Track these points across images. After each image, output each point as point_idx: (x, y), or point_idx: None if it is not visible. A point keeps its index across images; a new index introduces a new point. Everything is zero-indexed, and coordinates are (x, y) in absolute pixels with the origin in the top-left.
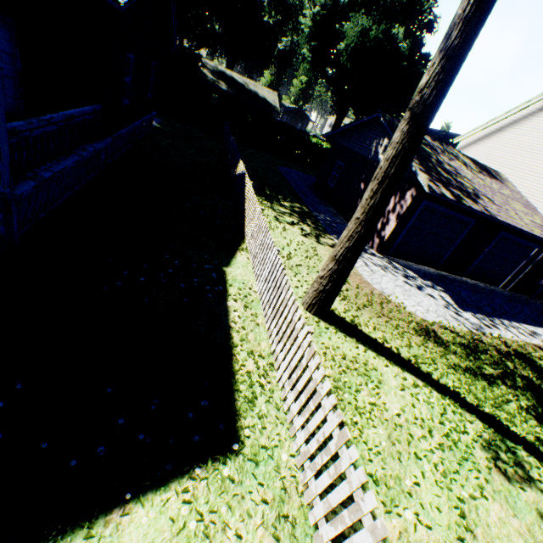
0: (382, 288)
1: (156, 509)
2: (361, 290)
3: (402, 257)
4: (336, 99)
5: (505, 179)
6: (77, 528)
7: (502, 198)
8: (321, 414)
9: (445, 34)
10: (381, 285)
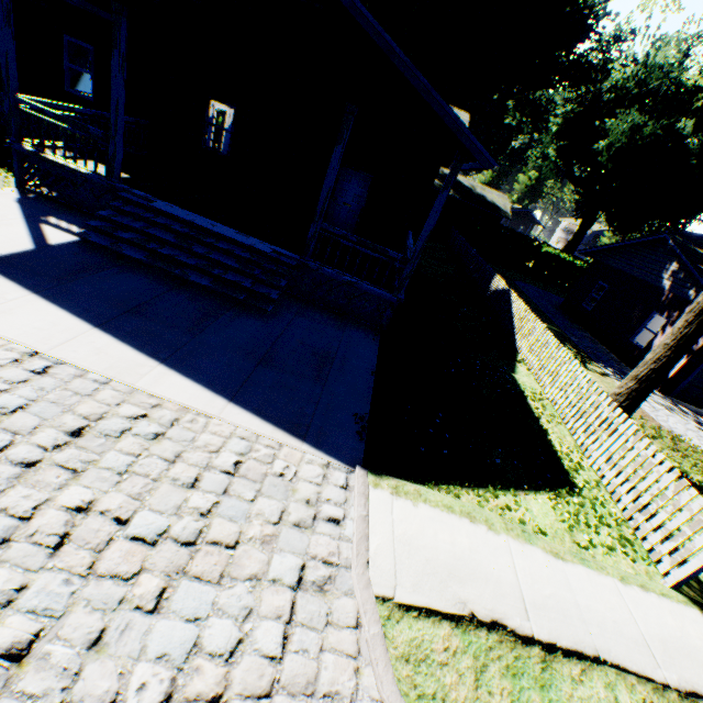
0: (669, 426)
1: (540, 500)
2: (645, 422)
3: (691, 402)
4: (582, 201)
5: None
6: (505, 490)
7: None
8: (654, 476)
9: None
10: (668, 423)
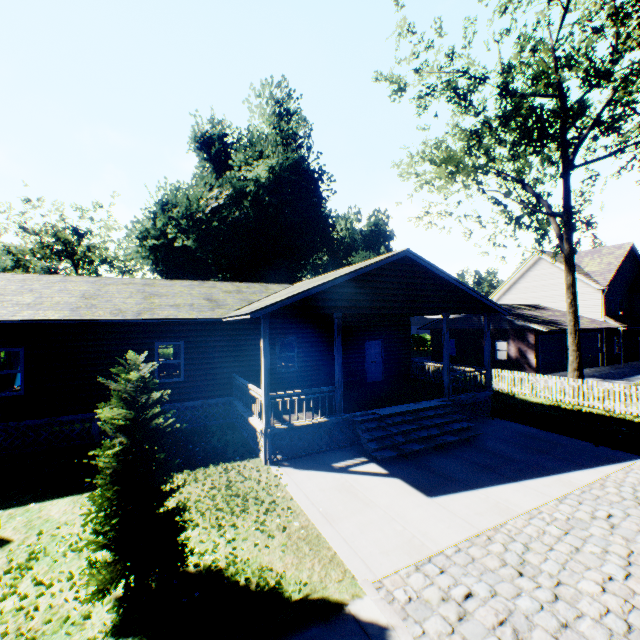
0: None
1: None
2: None
3: (546, 372)
4: None
5: (543, 306)
6: None
7: (561, 317)
8: None
9: (567, 289)
10: None
